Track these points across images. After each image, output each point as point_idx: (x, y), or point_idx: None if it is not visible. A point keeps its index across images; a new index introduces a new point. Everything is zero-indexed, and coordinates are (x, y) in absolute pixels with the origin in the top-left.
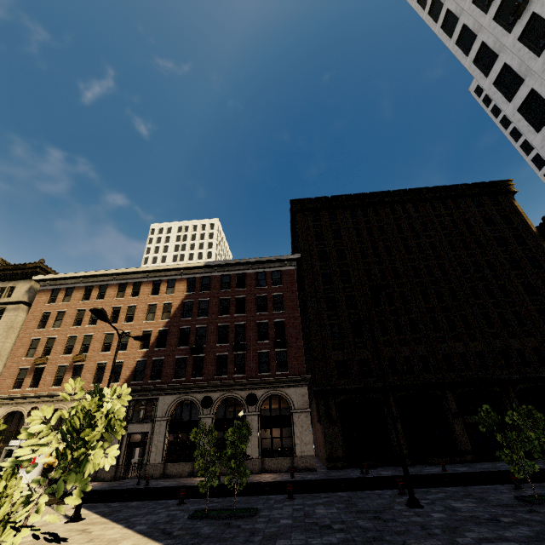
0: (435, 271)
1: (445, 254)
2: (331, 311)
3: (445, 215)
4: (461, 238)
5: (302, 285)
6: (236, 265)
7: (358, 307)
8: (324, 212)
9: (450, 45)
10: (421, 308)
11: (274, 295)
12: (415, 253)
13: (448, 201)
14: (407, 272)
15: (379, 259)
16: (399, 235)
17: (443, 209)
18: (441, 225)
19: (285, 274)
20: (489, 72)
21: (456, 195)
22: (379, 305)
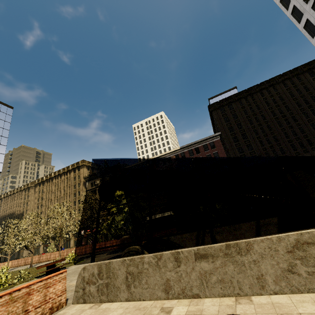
0: (290, 121)
1: (295, 110)
2: (241, 153)
3: (292, 88)
4: (303, 98)
5: (224, 143)
6: (193, 144)
7: (253, 149)
8: (226, 106)
9: (276, 2)
10: (285, 141)
11: (213, 153)
12: (278, 114)
13: (293, 78)
14: (275, 125)
15: (259, 123)
16: (268, 107)
17: (290, 84)
18: (291, 94)
19: (216, 142)
20: (300, 20)
21: (298, 73)
22: (263, 145)
